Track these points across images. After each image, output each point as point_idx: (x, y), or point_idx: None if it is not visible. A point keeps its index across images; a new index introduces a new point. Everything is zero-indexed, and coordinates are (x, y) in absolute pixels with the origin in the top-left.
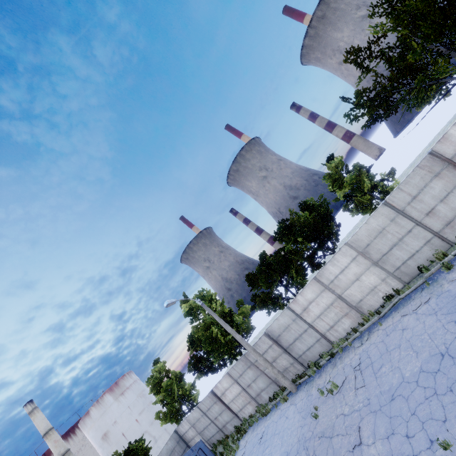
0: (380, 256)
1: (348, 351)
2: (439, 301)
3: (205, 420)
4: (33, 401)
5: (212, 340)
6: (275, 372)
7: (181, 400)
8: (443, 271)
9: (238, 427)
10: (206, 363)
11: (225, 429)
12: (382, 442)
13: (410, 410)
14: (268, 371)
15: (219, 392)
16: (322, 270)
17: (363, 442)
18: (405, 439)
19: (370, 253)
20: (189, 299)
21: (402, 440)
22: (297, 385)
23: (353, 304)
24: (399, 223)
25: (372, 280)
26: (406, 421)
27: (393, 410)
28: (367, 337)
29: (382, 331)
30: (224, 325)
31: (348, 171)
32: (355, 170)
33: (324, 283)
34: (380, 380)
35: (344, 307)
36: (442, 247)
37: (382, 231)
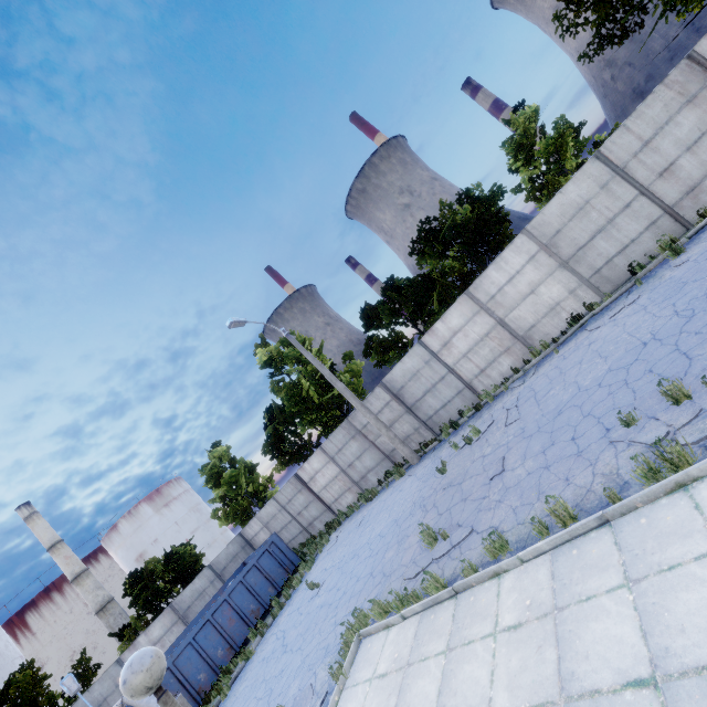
0: (573, 250)
1: (502, 397)
2: (654, 294)
3: (284, 517)
4: (30, 504)
5: (301, 400)
6: (390, 436)
7: (251, 499)
8: (667, 262)
9: (330, 521)
10: (292, 451)
11: (312, 528)
12: (535, 458)
13: (582, 414)
14: (380, 442)
15: (307, 476)
16: (480, 278)
17: (506, 469)
18: (570, 442)
19: (560, 246)
20: (270, 345)
21: (565, 445)
22: (421, 457)
23: (519, 333)
24: (613, 191)
25: (554, 292)
26: (575, 426)
27: (558, 424)
28: (533, 371)
29: (557, 358)
30: (320, 368)
31: (543, 134)
32: (555, 133)
33: (480, 300)
34: (545, 404)
35: (506, 338)
36: (673, 233)
37: (584, 207)
